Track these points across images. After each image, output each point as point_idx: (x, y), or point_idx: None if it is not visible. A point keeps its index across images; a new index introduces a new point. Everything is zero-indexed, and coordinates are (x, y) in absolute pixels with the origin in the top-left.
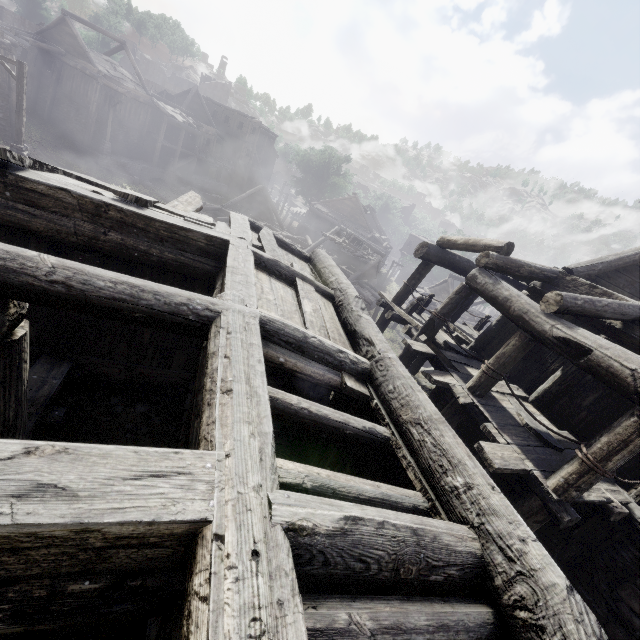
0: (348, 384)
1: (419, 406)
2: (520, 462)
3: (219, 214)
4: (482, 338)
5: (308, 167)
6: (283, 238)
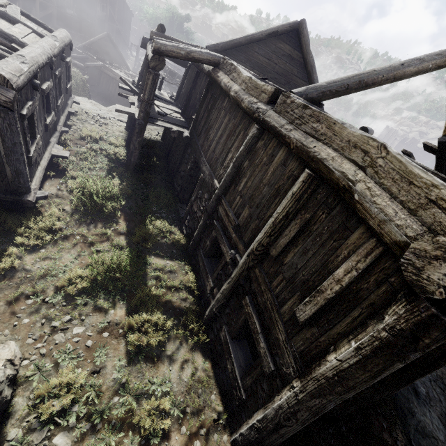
0: (12, 45)
1: (29, 45)
2: (132, 111)
3: (74, 54)
4: (177, 94)
5: (157, 25)
6: (37, 19)
